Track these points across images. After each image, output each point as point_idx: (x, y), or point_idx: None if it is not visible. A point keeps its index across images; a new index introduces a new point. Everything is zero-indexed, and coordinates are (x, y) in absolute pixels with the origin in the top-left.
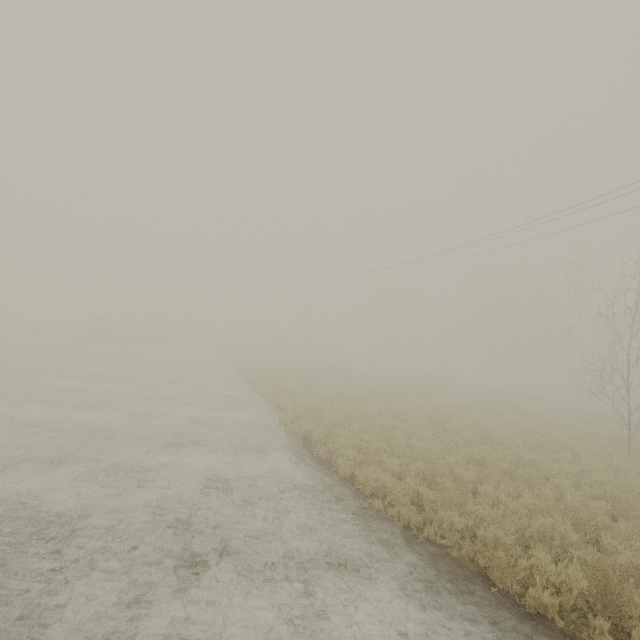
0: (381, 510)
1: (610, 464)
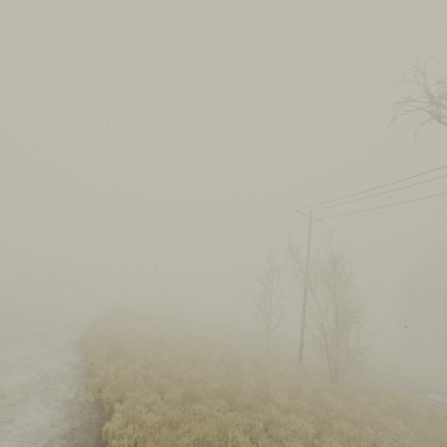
0: (84, 343)
1: (228, 350)
